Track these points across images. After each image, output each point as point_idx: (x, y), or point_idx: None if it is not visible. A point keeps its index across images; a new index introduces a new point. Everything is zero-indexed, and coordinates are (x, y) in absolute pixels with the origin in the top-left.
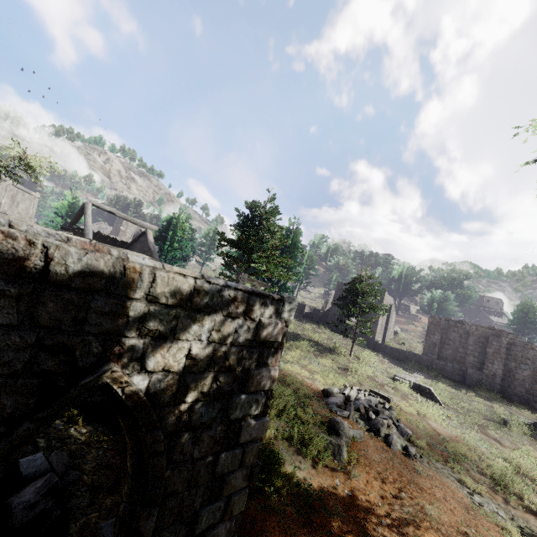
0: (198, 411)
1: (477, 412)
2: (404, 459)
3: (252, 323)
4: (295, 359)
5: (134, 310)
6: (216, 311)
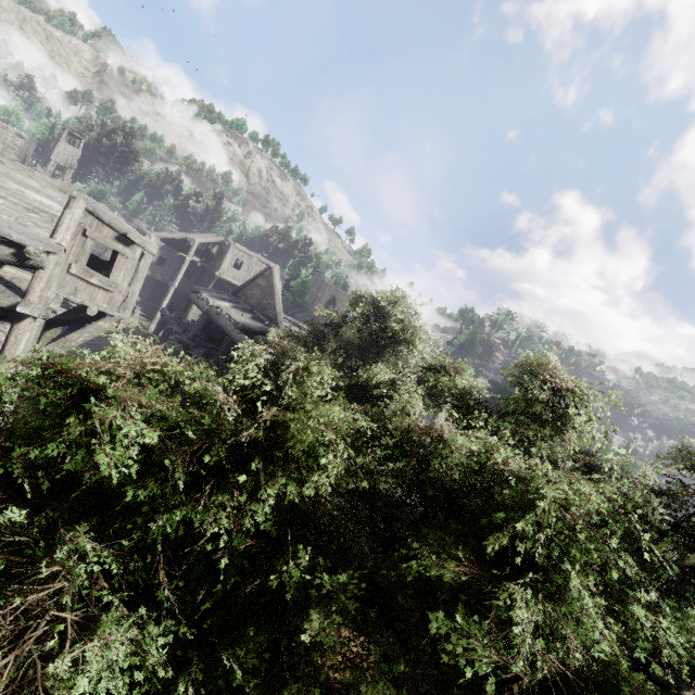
0: None
1: None
2: None
3: None
4: None
5: None
6: None
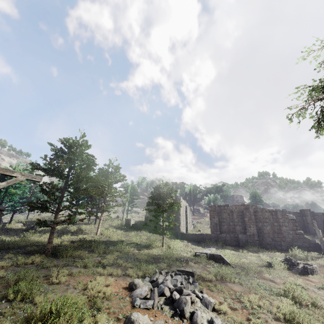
0: None
1: (252, 263)
2: None
3: None
4: (112, 261)
5: None
6: None
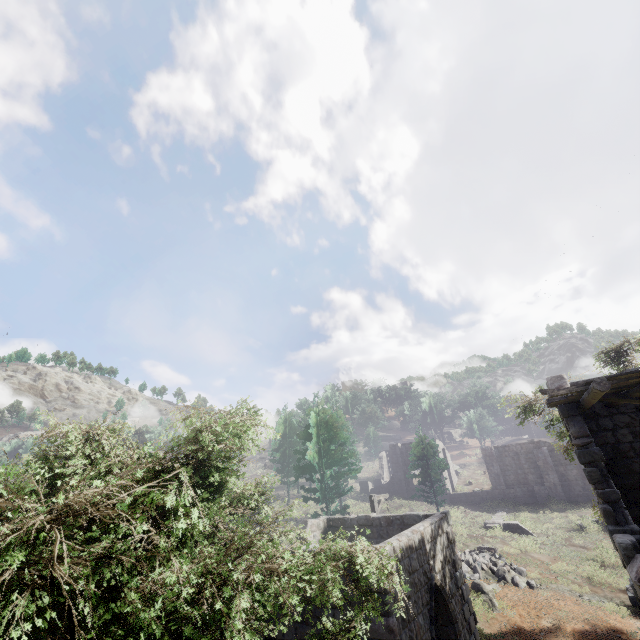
0: (450, 587)
1: (559, 528)
2: (531, 591)
3: (445, 534)
4: None
5: (427, 549)
6: (437, 536)
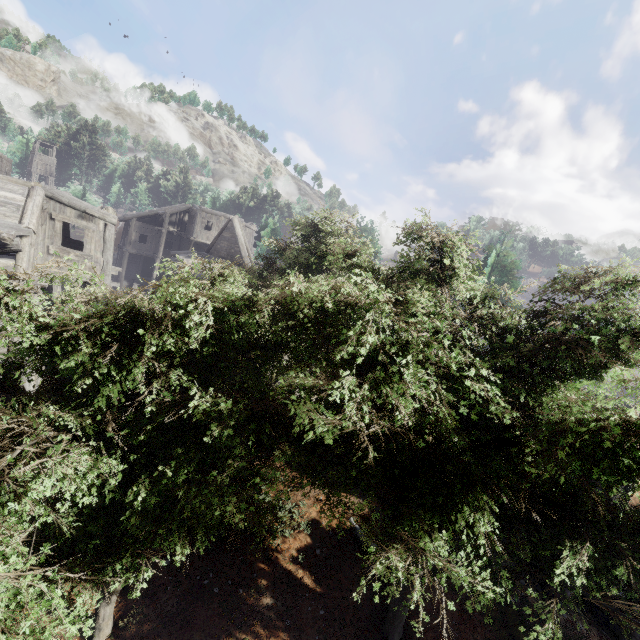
0: None
1: None
2: None
3: None
4: None
5: None
6: None
